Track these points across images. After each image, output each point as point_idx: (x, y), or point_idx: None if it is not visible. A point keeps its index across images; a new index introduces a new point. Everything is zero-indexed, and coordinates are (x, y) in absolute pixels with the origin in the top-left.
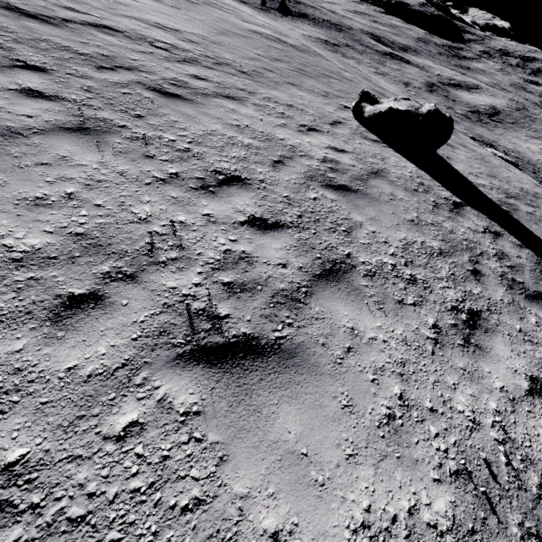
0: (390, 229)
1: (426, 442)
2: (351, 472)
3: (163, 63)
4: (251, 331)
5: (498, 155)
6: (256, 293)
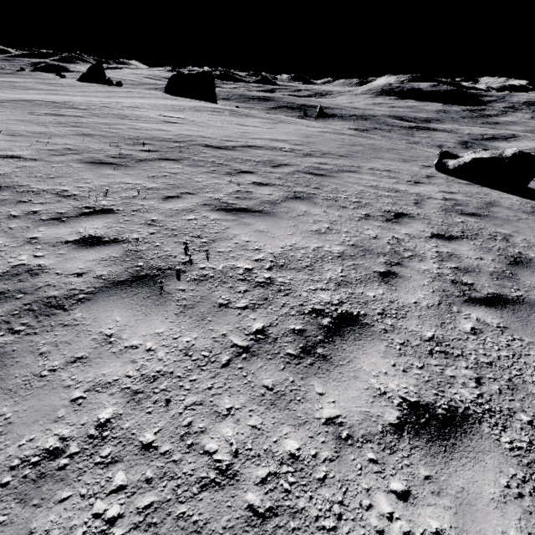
0: None
1: None
2: None
3: (297, 159)
4: (495, 291)
5: None
6: (478, 273)
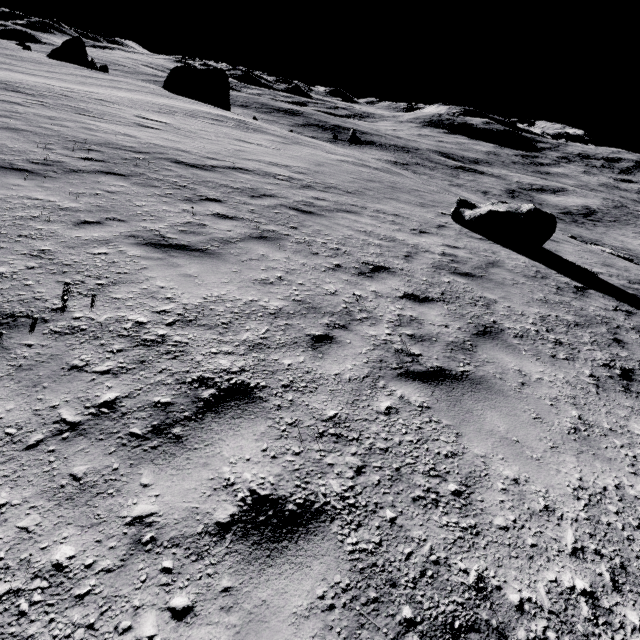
0: (523, 305)
1: (614, 449)
2: (558, 457)
3: (290, 190)
4: (441, 365)
5: (606, 251)
6: (433, 342)
